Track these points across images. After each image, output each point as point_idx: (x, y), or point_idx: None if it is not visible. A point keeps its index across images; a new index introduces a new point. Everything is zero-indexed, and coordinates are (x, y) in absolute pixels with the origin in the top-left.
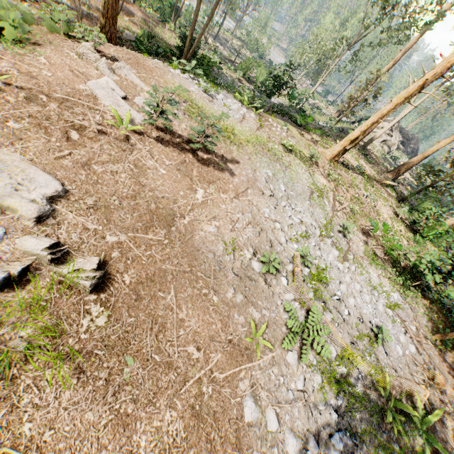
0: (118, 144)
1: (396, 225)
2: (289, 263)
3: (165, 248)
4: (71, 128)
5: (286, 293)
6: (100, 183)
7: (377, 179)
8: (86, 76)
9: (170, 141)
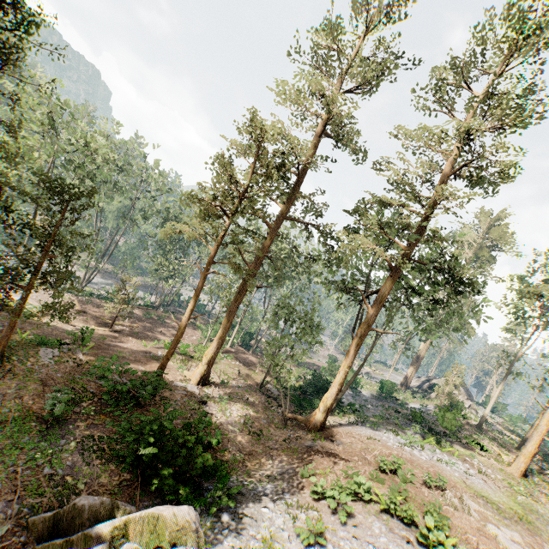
0: None
1: None
2: None
3: None
4: None
5: None
6: None
7: (537, 470)
8: (482, 530)
9: None
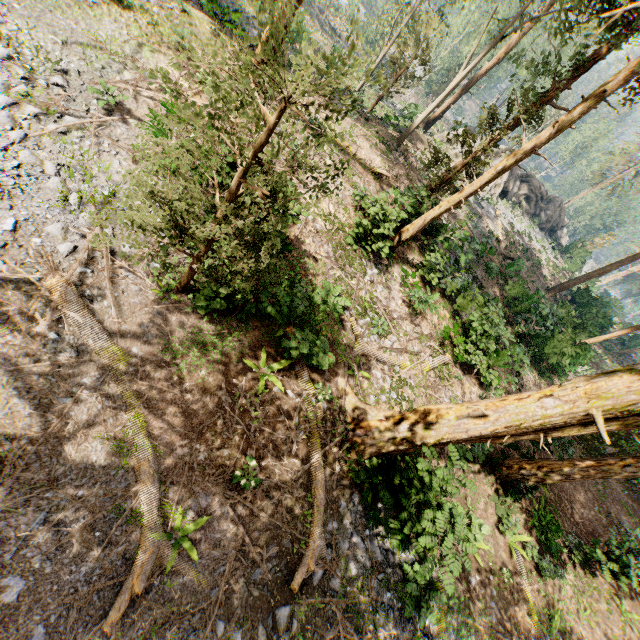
0: None
1: (333, 208)
2: None
3: None
4: None
5: None
6: None
7: (370, 167)
8: None
9: None
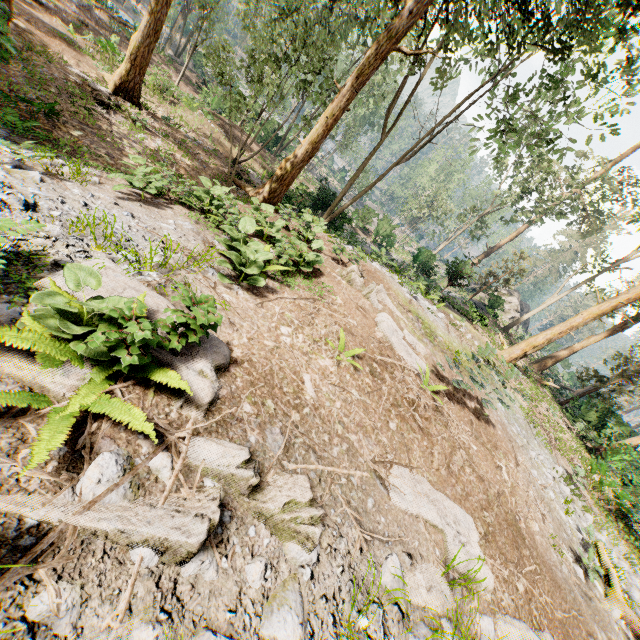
0: (438, 417)
1: (577, 445)
2: (583, 553)
3: (543, 581)
4: (410, 407)
5: (614, 608)
6: (467, 492)
7: (536, 378)
8: (366, 312)
9: (449, 392)
